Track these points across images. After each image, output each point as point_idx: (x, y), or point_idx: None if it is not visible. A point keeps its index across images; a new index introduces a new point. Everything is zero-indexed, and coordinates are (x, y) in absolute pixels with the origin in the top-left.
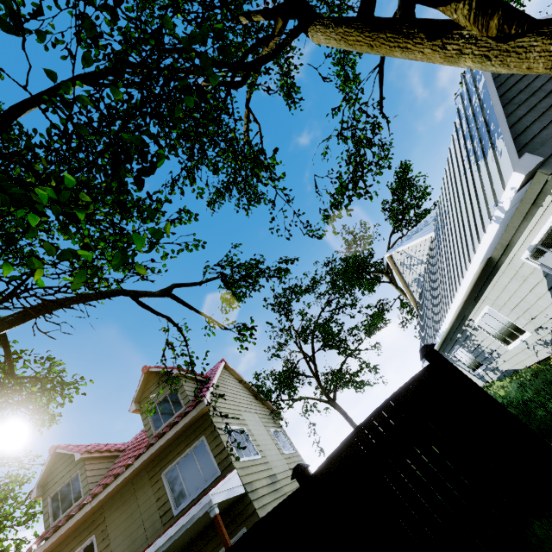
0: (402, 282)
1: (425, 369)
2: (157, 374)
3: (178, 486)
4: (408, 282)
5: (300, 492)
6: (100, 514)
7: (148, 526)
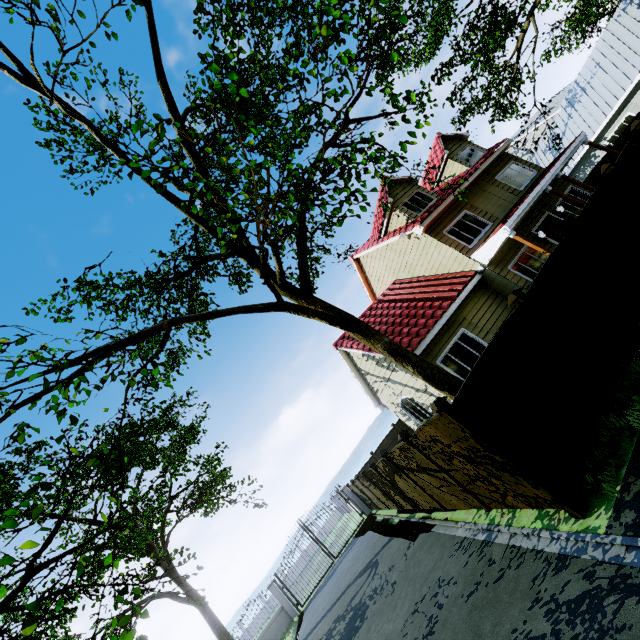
0: None
1: None
2: (446, 141)
3: (511, 182)
4: None
5: None
6: (460, 202)
7: (506, 198)
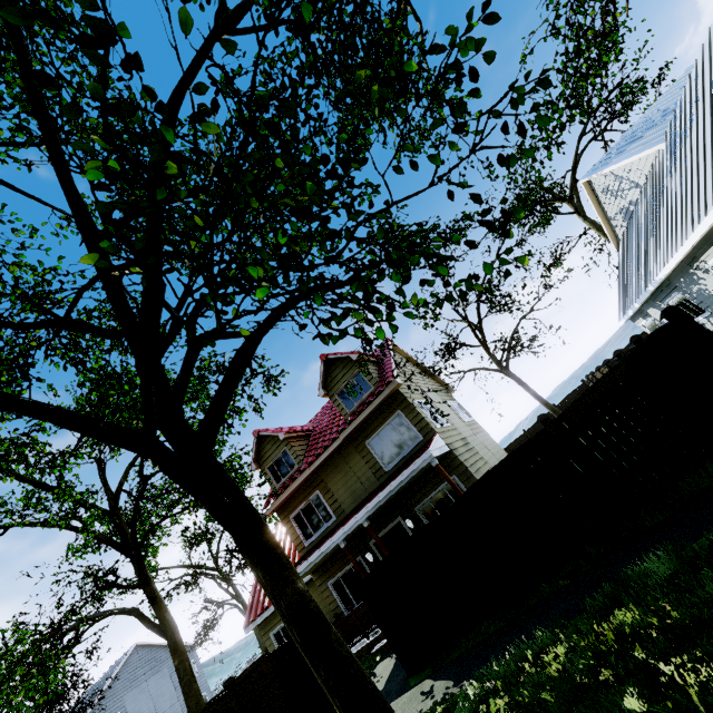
0: (601, 215)
1: (666, 329)
2: (335, 361)
3: (383, 451)
4: (610, 214)
5: (545, 432)
6: (317, 476)
7: (364, 481)
